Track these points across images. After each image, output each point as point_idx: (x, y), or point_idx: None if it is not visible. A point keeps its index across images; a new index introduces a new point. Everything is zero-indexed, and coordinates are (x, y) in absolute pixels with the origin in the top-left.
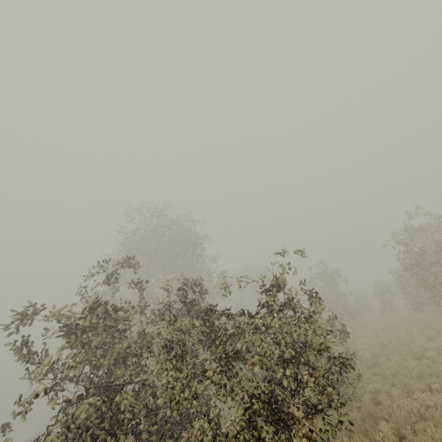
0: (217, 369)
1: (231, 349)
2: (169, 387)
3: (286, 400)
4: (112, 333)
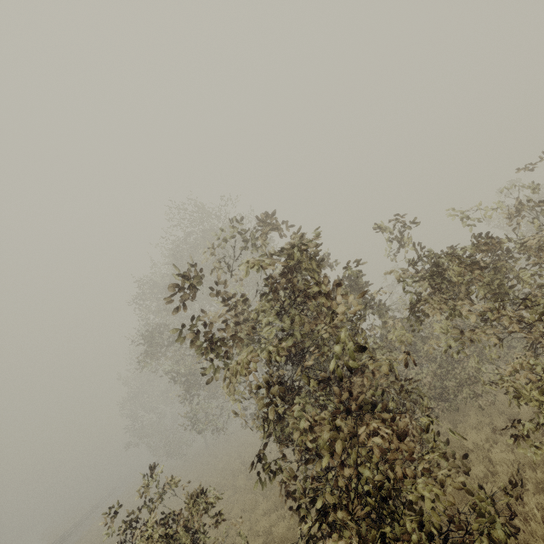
0: (476, 321)
1: (385, 343)
2: (494, 319)
3: (480, 381)
4: None
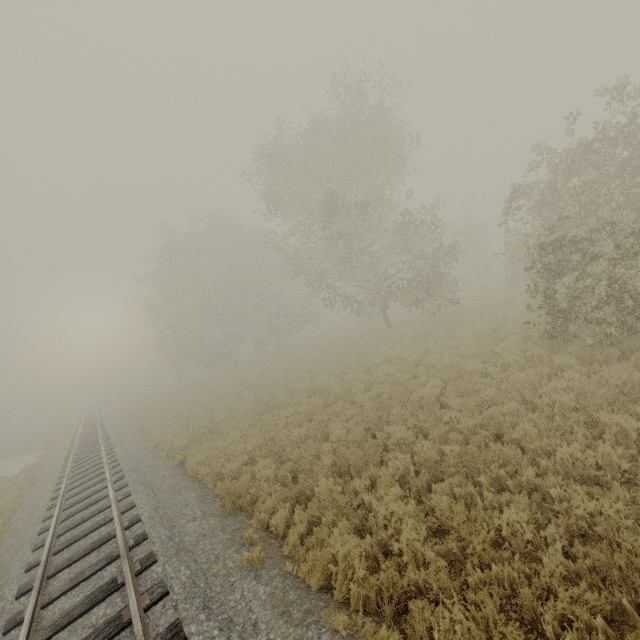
0: None
1: None
2: None
3: None
4: None
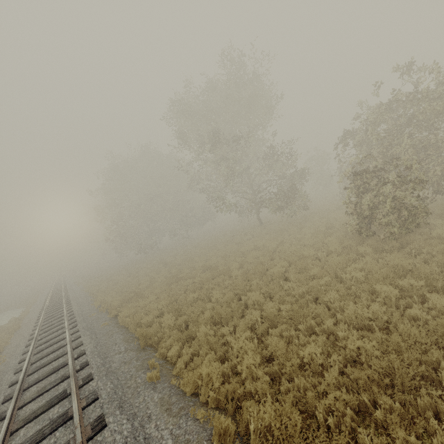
0: None
1: None
2: None
3: None
4: (438, 99)
